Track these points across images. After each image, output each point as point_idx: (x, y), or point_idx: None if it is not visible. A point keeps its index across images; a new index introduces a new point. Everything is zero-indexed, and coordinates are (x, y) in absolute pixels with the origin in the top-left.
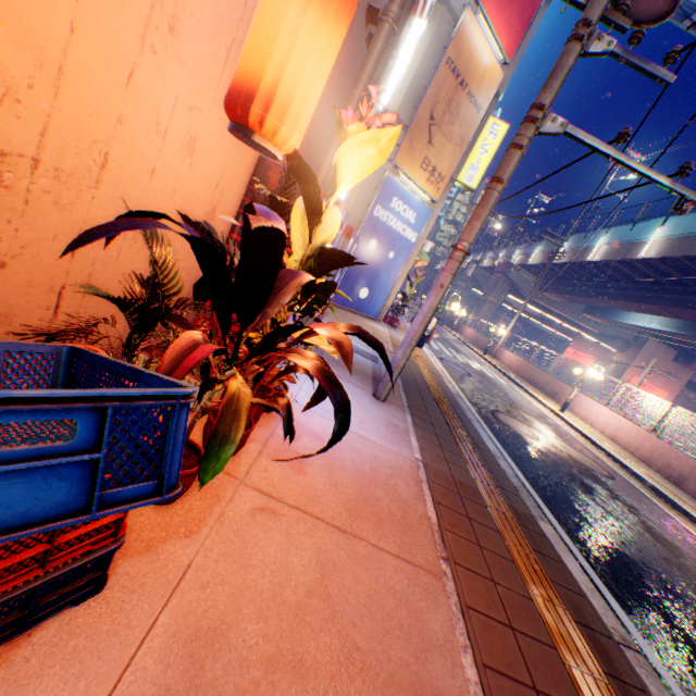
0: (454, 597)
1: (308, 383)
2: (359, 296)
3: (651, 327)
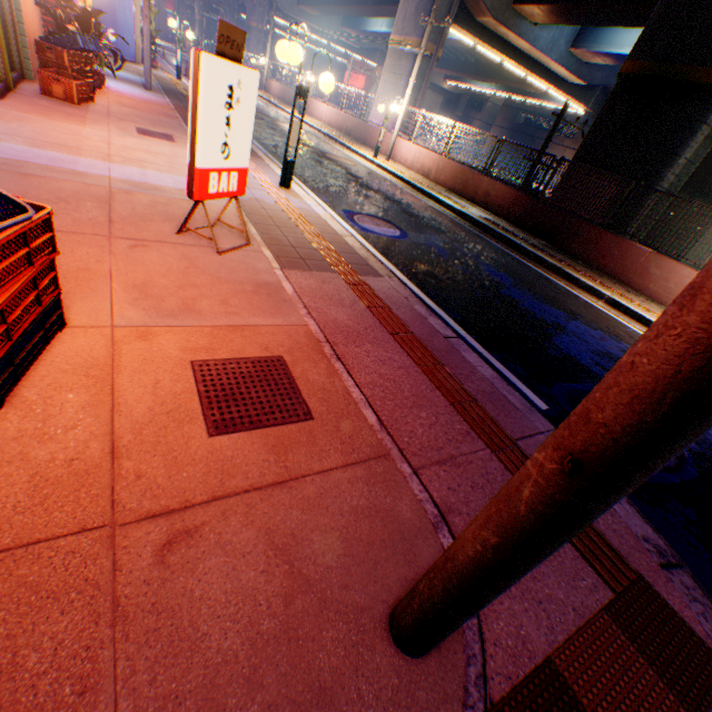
0: (178, 114)
1: (112, 84)
2: (111, 41)
3: (383, 33)
